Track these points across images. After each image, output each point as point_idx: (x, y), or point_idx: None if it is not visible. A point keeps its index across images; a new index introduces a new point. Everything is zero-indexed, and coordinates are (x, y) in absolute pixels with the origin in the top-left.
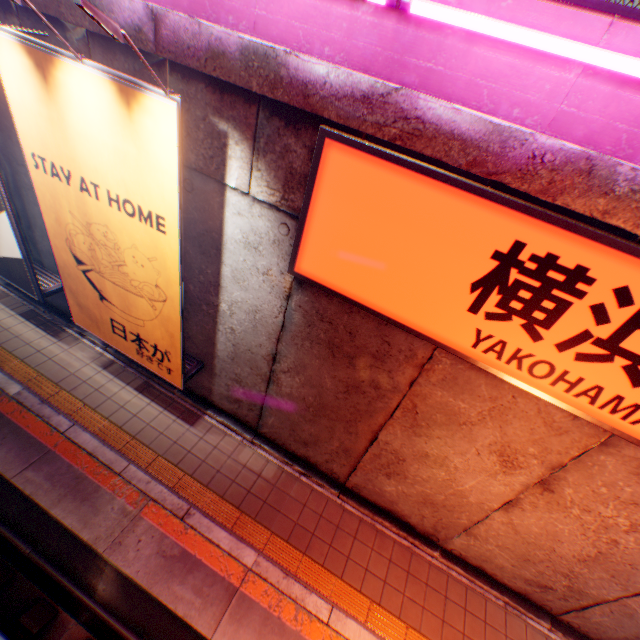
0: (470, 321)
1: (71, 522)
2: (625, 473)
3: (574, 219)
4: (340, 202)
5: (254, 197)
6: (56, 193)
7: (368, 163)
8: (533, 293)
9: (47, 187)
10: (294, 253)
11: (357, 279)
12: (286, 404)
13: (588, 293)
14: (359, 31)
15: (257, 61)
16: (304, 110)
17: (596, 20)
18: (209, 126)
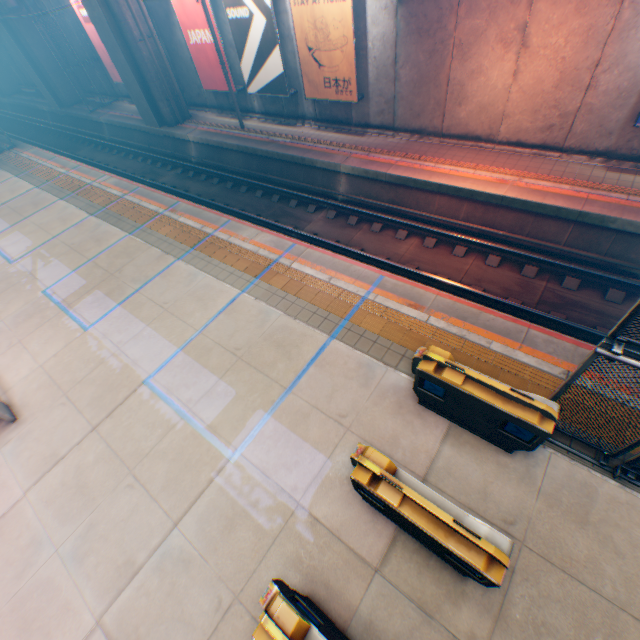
0: None
1: (326, 161)
2: (549, 9)
3: None
4: None
5: None
6: (301, 16)
7: None
8: None
9: (298, 15)
10: None
11: None
12: (405, 93)
13: None
14: None
15: None
16: None
17: None
18: None
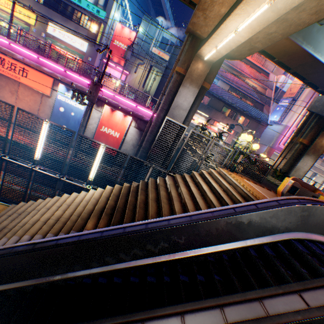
0: None
1: None
2: (25, 91)
3: (4, 54)
4: None
5: None
6: None
7: None
8: (2, 62)
9: None
10: None
11: None
12: None
13: (7, 62)
14: None
15: None
16: None
17: (2, 37)
18: None
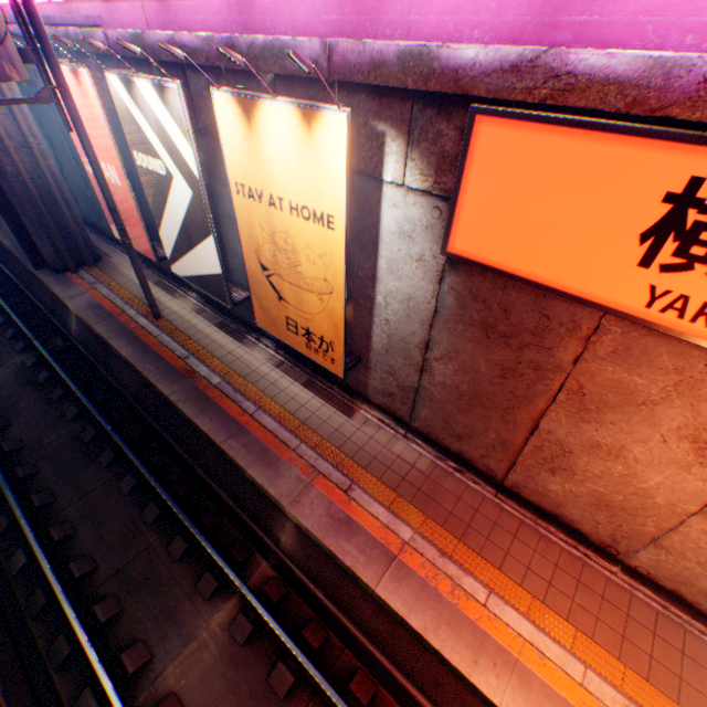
0: (641, 278)
1: (262, 480)
2: None
3: None
4: (491, 174)
5: (408, 187)
6: (250, 212)
7: (518, 130)
8: None
9: (244, 209)
10: (446, 234)
11: (510, 250)
12: (438, 394)
13: None
14: (507, 7)
15: (412, 62)
16: (454, 94)
17: None
18: (369, 130)
